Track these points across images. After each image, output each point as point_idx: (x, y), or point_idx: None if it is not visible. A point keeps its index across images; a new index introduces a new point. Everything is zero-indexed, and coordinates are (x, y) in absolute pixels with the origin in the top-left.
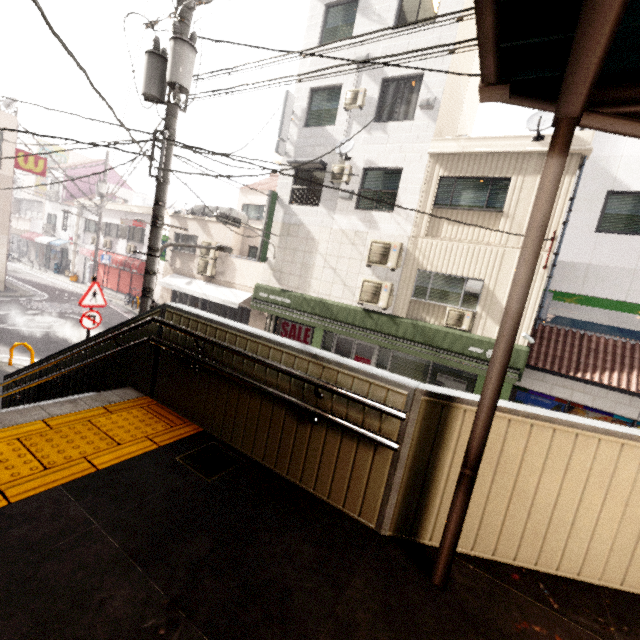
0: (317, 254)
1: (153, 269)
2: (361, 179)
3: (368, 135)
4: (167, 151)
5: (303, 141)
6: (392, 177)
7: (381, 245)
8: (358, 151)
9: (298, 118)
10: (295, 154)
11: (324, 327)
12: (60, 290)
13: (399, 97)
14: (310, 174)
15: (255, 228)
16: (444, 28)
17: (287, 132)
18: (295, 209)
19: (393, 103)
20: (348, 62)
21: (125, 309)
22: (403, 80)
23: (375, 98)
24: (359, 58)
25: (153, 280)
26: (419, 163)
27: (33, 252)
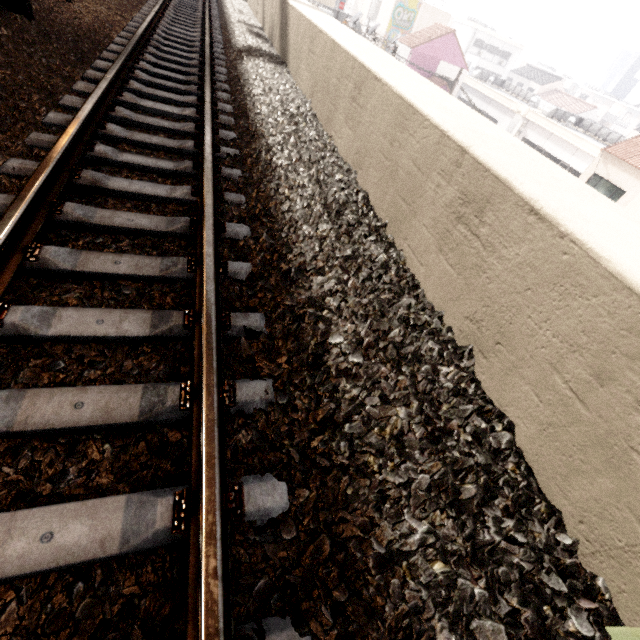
0: None
1: None
2: None
3: None
4: None
5: None
6: None
7: None
8: None
9: None
10: None
11: None
12: None
13: None
14: None
15: None
16: None
17: None
18: None
19: None
20: None
21: None
22: None
23: None
24: None
25: None
26: None
27: None
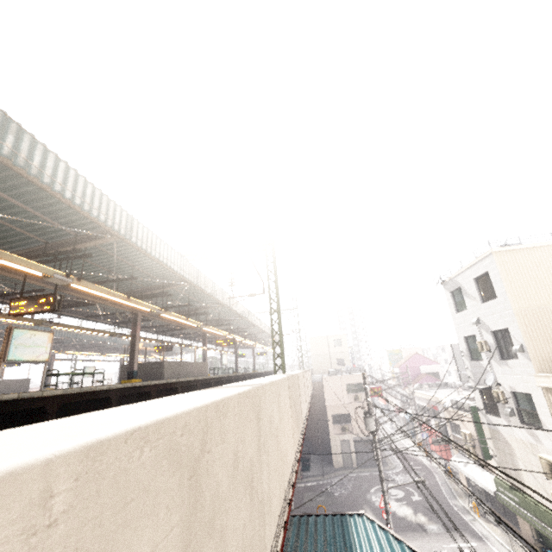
0: (516, 458)
1: (385, 501)
2: (513, 399)
3: (501, 368)
4: (376, 450)
5: (473, 370)
6: (530, 398)
7: (545, 461)
8: (501, 379)
9: (465, 355)
10: (473, 378)
11: (547, 535)
12: (410, 458)
13: (505, 341)
14: (487, 391)
15: (463, 440)
16: (502, 301)
17: (463, 365)
18: (489, 418)
19: (504, 345)
20: (471, 322)
21: (443, 478)
22: (502, 330)
23: (492, 344)
24: (472, 323)
25: (387, 506)
26: (537, 391)
27: (401, 420)
